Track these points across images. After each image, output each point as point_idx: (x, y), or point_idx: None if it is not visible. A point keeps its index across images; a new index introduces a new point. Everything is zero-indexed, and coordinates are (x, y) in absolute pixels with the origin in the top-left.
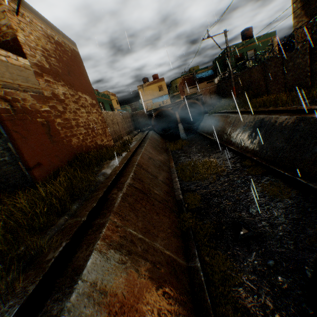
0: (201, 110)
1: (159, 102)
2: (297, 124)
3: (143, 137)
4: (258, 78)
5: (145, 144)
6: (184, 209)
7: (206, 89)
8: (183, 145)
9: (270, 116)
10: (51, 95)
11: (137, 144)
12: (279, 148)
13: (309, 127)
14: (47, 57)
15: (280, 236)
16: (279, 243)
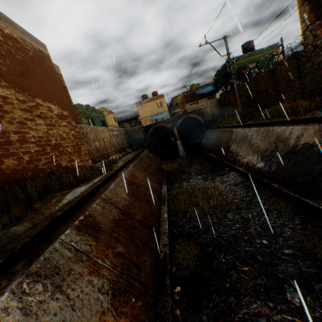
0: (202, 125)
1: (159, 119)
2: None
3: (134, 156)
4: (266, 86)
5: (131, 165)
6: (166, 283)
7: (207, 104)
8: (182, 164)
9: (292, 127)
10: None
11: (121, 165)
12: (314, 172)
13: None
14: None
15: None
16: None
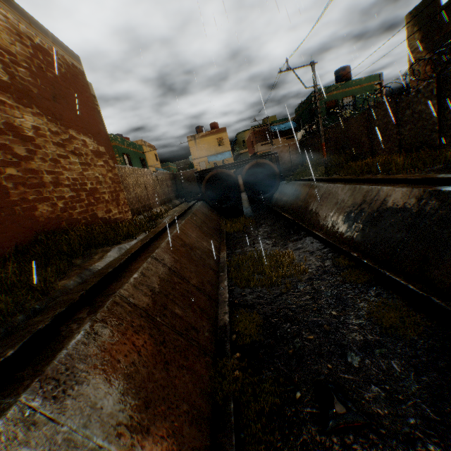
0: (276, 175)
1: (218, 161)
2: (426, 202)
3: (185, 210)
4: (359, 132)
5: (183, 221)
6: (226, 347)
7: (284, 146)
8: (246, 225)
9: (380, 187)
10: (2, 126)
11: (169, 221)
12: (396, 241)
13: (448, 207)
14: (8, 64)
15: (410, 426)
16: (411, 449)
